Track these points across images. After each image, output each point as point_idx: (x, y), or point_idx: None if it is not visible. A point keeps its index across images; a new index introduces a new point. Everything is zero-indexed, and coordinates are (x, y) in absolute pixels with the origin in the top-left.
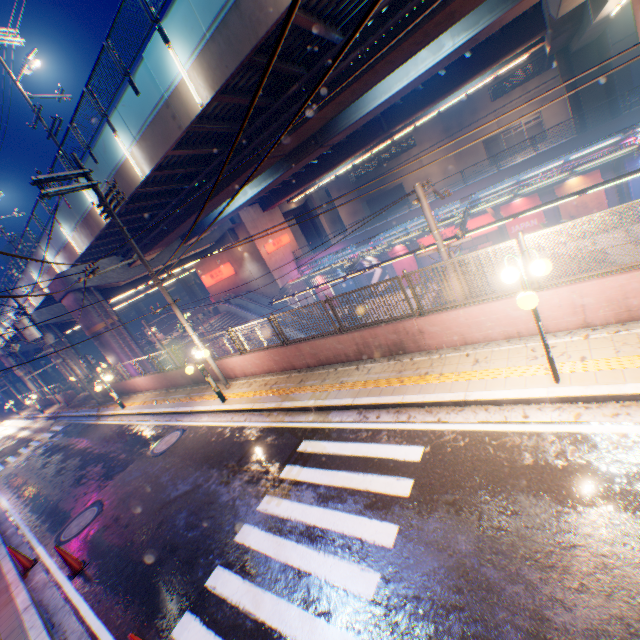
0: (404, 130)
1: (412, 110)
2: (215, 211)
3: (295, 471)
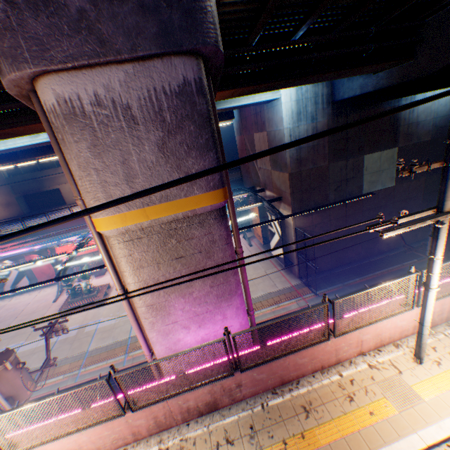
0: (49, 157)
1: (48, 150)
2: None
3: None
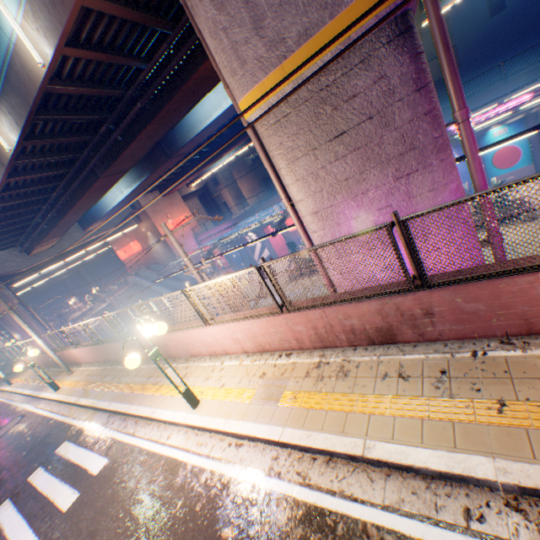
0: None
1: None
2: (102, 205)
3: (39, 474)
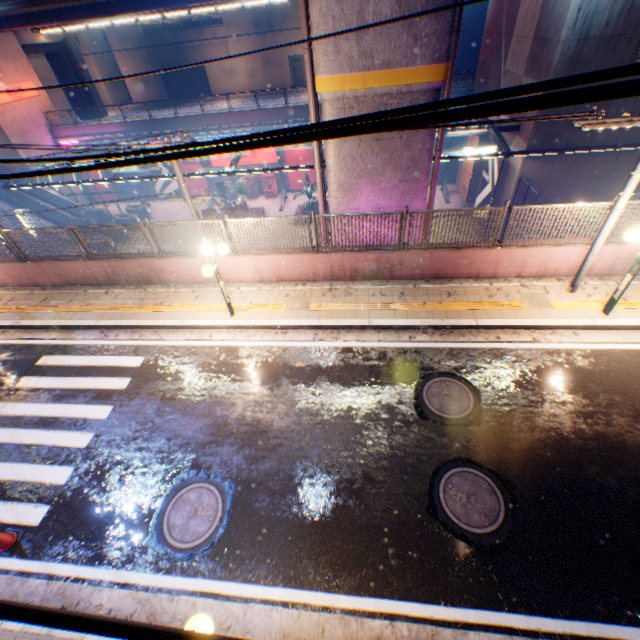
0: (205, 8)
1: None
2: None
3: (34, 381)
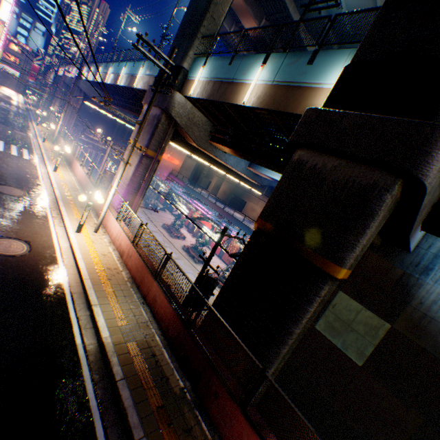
0: None
1: None
2: None
3: (15, 147)
